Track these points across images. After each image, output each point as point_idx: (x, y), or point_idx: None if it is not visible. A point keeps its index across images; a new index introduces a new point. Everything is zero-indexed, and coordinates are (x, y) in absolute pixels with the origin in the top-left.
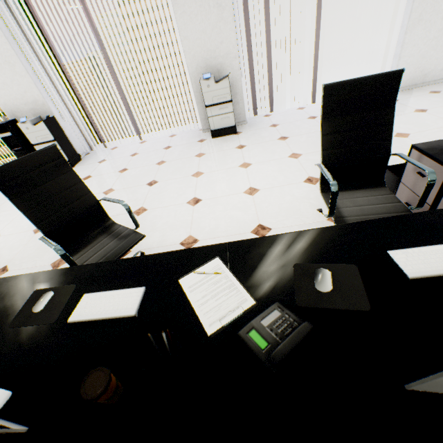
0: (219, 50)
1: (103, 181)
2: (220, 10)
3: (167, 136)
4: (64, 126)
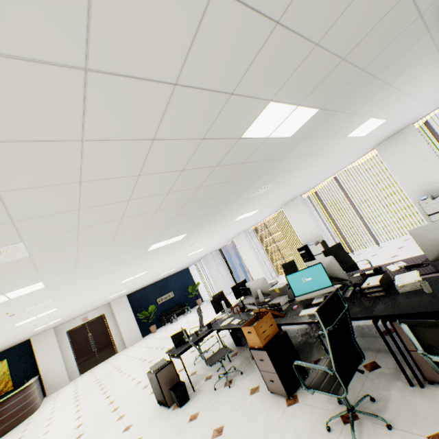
0: (432, 180)
1: None
2: (425, 161)
3: (400, 241)
4: (328, 244)
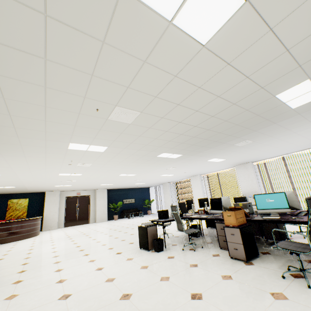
0: None
1: None
2: None
3: None
4: None
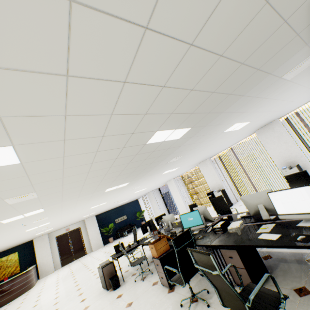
0: (290, 156)
1: (238, 211)
2: (286, 143)
3: None
4: (227, 192)
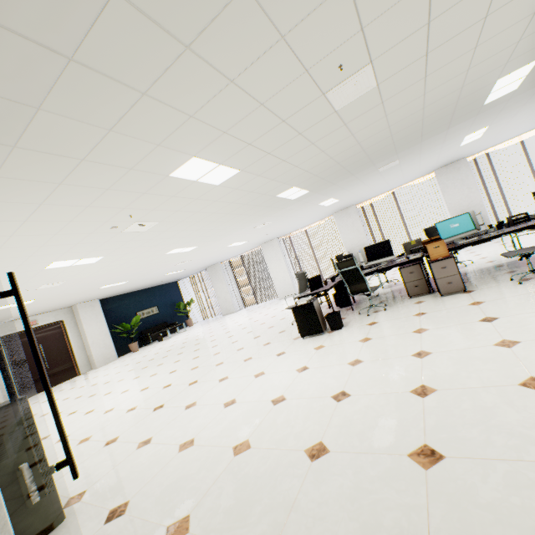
0: (470, 204)
1: None
2: (469, 189)
3: None
4: None
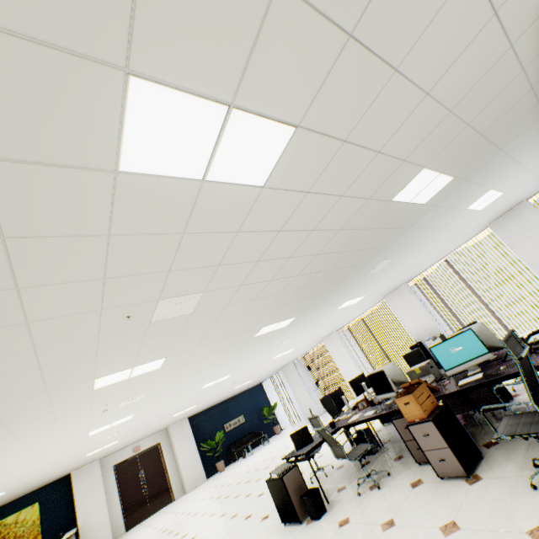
0: None
1: None
2: None
3: None
4: None
